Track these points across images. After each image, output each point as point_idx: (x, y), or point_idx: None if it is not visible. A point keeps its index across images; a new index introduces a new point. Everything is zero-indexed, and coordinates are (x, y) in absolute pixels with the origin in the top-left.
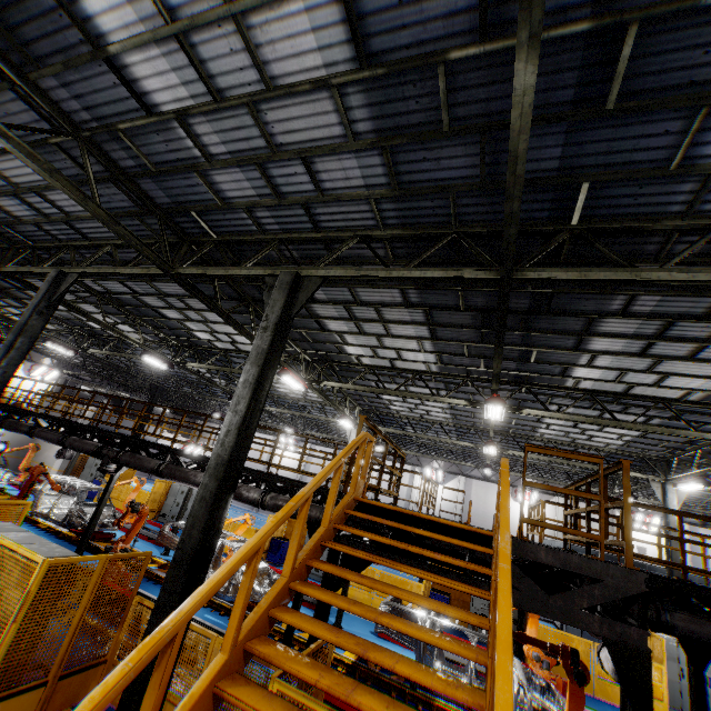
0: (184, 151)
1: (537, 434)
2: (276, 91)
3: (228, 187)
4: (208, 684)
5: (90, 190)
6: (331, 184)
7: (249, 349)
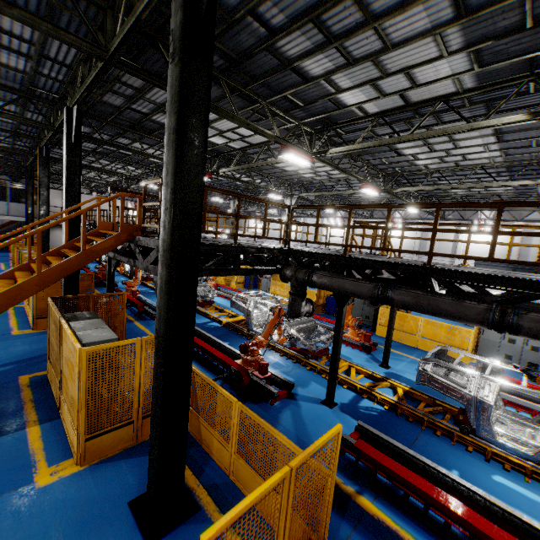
0: None
1: (423, 168)
2: None
3: (14, 64)
4: None
5: None
6: (27, 36)
7: None
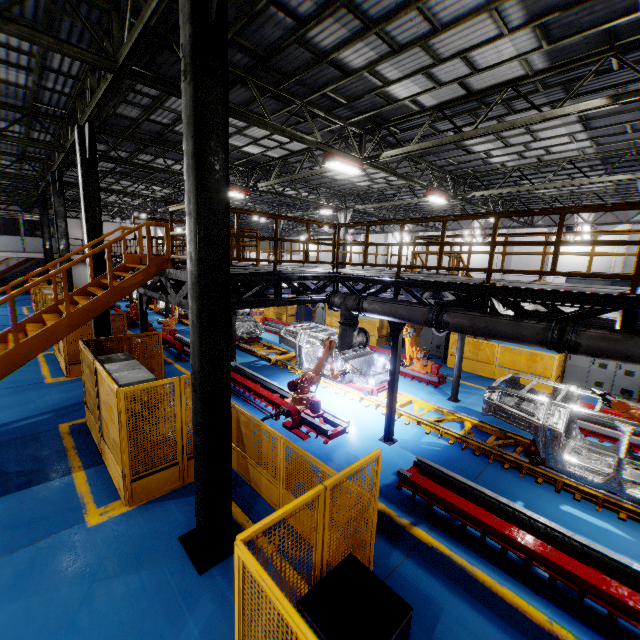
0: None
1: (499, 166)
2: None
3: (15, 79)
4: (4, 333)
5: None
6: (26, 47)
7: None
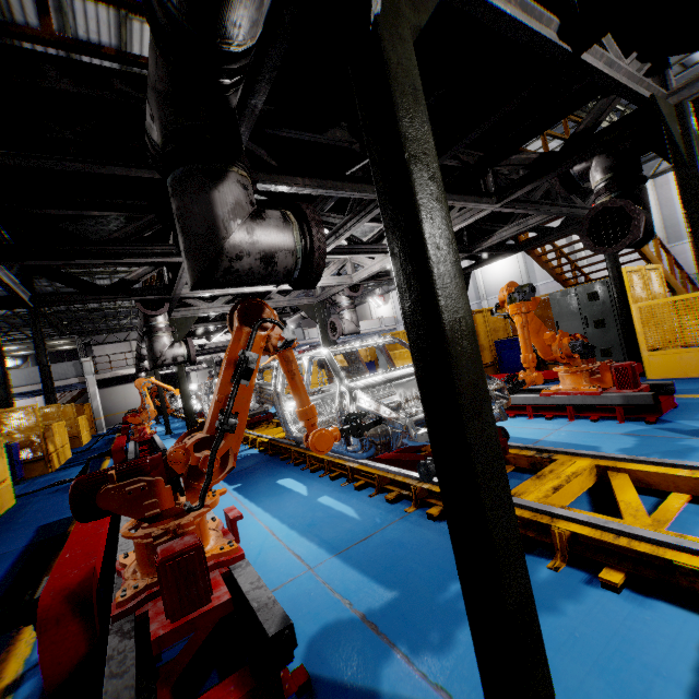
0: None
1: None
2: None
3: None
4: None
5: None
6: None
7: None
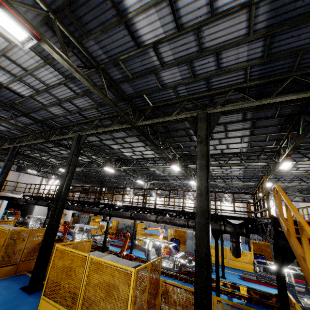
0: (150, 64)
1: (288, 174)
2: (216, 16)
3: (167, 78)
4: None
5: (105, 92)
6: (226, 64)
7: (148, 156)
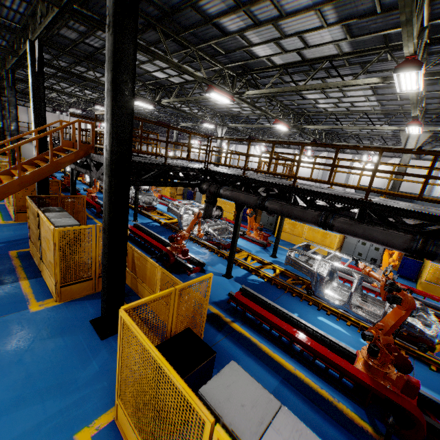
0: None
1: (323, 110)
2: None
3: None
4: None
5: None
6: None
7: None
